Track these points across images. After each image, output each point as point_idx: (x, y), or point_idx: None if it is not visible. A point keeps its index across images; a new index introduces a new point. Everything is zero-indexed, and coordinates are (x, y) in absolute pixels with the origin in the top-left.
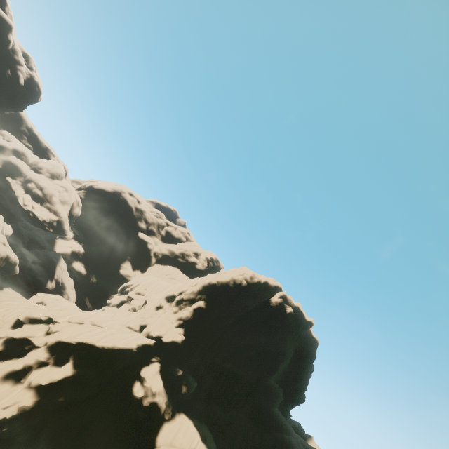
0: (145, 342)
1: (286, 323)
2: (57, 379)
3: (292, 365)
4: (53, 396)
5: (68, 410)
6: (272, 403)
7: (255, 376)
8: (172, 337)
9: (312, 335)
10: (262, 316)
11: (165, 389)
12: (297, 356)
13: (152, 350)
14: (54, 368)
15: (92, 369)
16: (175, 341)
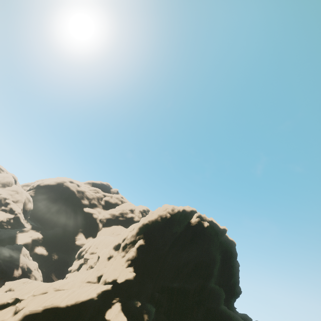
0: (103, 289)
1: (207, 235)
2: None
3: (223, 266)
4: None
5: None
6: (218, 302)
7: (199, 285)
8: (124, 277)
9: (229, 239)
10: (188, 235)
11: None
12: (224, 258)
13: (111, 293)
14: None
15: None
16: (127, 279)
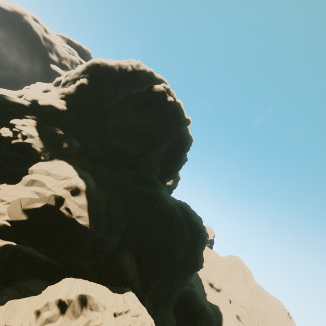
0: (15, 99)
1: (166, 111)
2: None
3: (171, 152)
4: None
5: None
6: (151, 171)
7: (138, 152)
8: (48, 101)
9: (189, 133)
10: (144, 98)
11: (42, 140)
12: (175, 147)
13: (27, 110)
14: None
15: None
16: (52, 105)
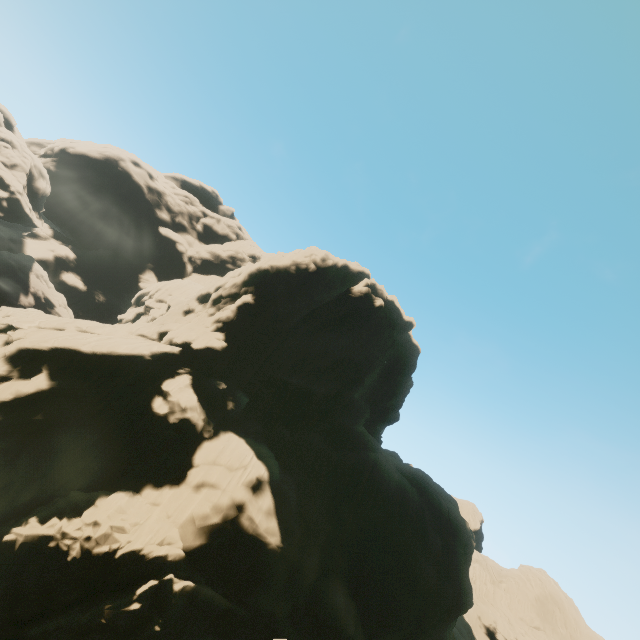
0: (165, 349)
1: (374, 321)
2: (25, 394)
3: (384, 378)
4: (24, 414)
5: (54, 431)
6: (355, 420)
7: (333, 391)
8: (205, 342)
9: (412, 341)
10: (338, 311)
11: (202, 405)
12: (391, 368)
13: (178, 360)
14: (19, 381)
15: (84, 382)
16: (210, 347)
